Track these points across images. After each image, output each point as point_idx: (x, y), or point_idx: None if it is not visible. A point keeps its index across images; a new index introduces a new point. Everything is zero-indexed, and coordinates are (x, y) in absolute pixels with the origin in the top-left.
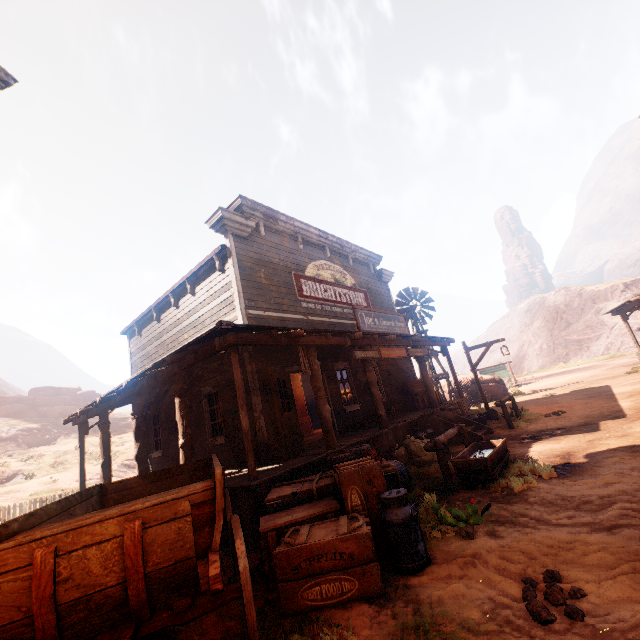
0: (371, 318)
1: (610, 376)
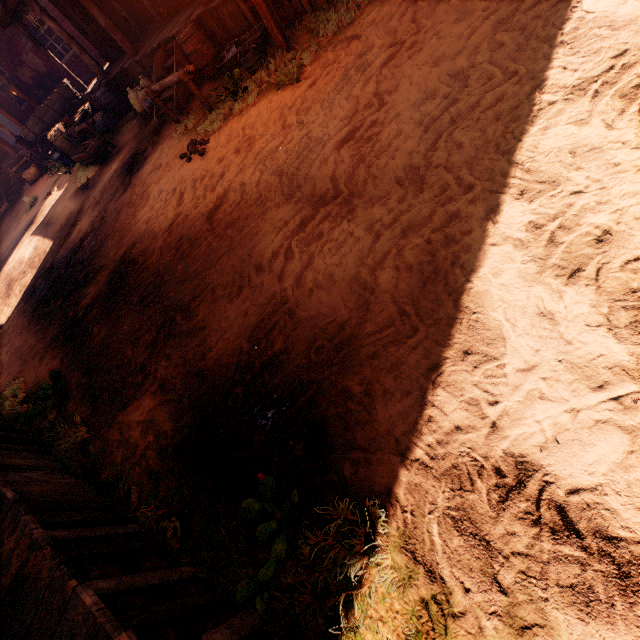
0: None
1: None
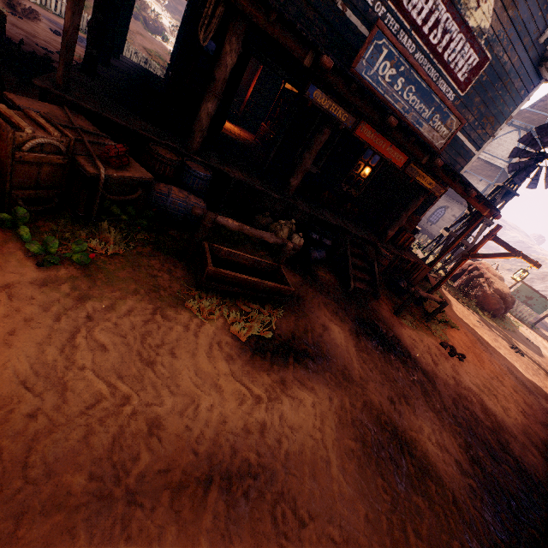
0: (394, 70)
1: None
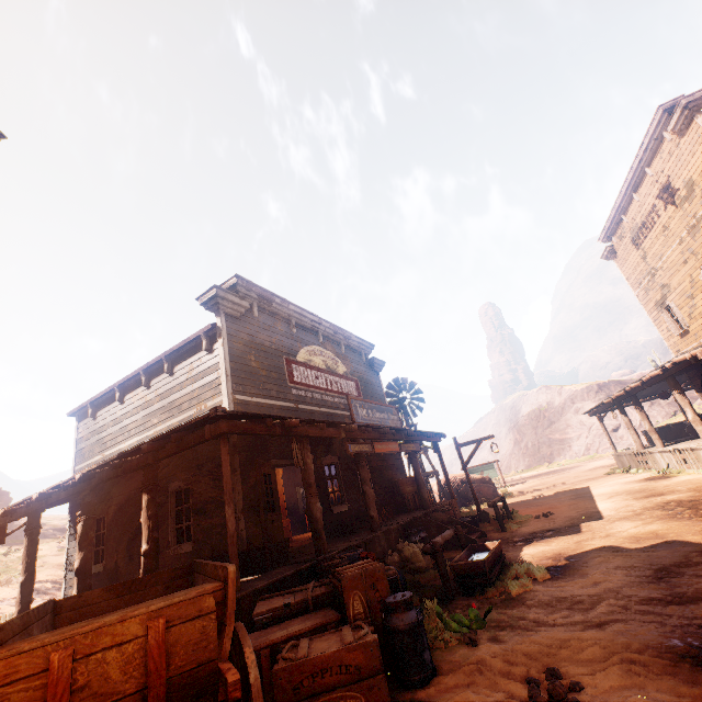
0: (365, 409)
1: (592, 477)
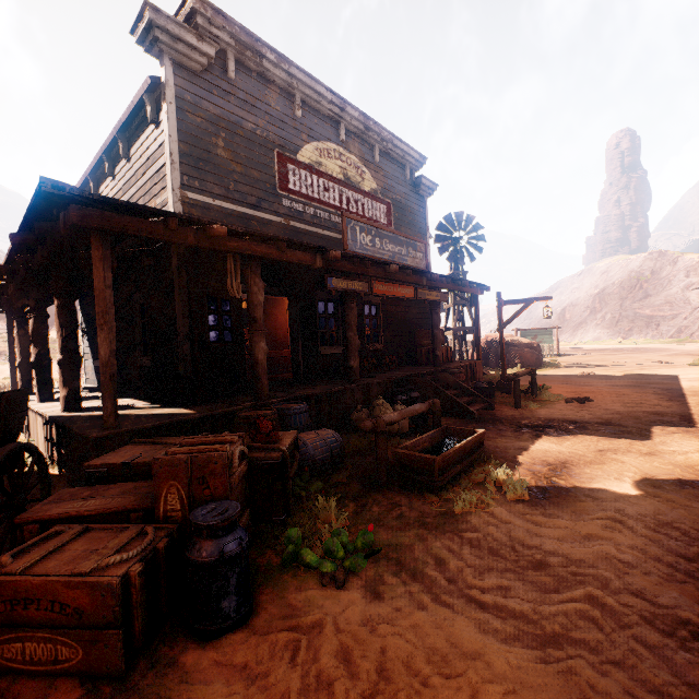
0: (370, 236)
1: (668, 364)
